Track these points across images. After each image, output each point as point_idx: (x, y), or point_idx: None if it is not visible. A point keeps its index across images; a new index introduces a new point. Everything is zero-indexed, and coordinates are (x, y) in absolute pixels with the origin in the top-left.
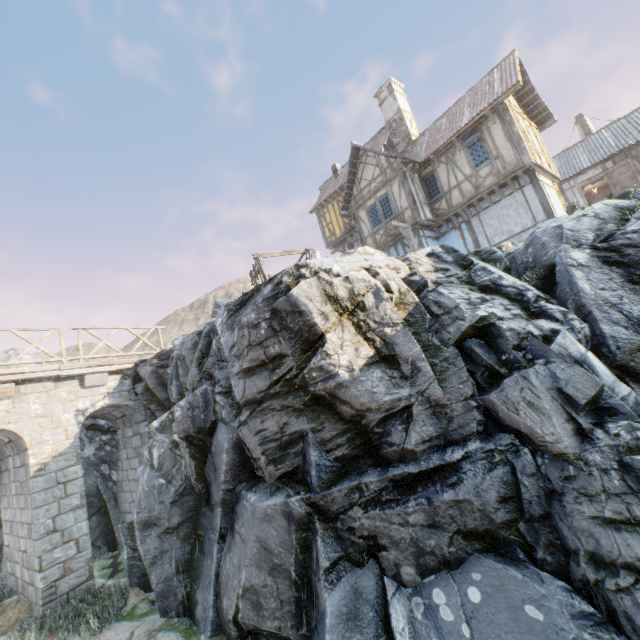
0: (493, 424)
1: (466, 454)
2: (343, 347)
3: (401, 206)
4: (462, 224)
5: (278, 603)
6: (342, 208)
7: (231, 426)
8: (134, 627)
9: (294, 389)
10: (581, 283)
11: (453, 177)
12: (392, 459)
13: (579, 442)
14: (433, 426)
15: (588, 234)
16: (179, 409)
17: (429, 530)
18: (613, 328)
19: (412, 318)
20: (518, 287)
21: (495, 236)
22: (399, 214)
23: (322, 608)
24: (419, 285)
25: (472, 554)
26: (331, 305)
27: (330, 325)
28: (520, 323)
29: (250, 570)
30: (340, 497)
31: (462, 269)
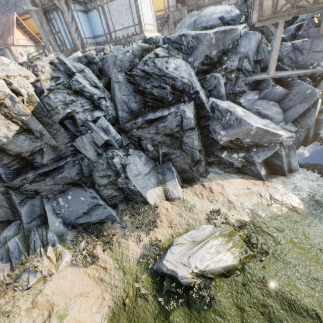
0: (77, 151)
1: (66, 162)
2: None
3: None
4: (99, 7)
5: (5, 214)
6: None
7: None
8: None
9: None
10: (117, 92)
11: None
12: (39, 167)
13: (98, 157)
14: (54, 154)
15: (127, 64)
16: None
17: (55, 185)
18: (123, 113)
19: (37, 110)
20: (91, 93)
21: (116, 24)
22: None
23: (21, 212)
24: (41, 90)
25: (70, 188)
26: None
27: None
28: (86, 114)
29: None
30: (18, 183)
31: (69, 76)
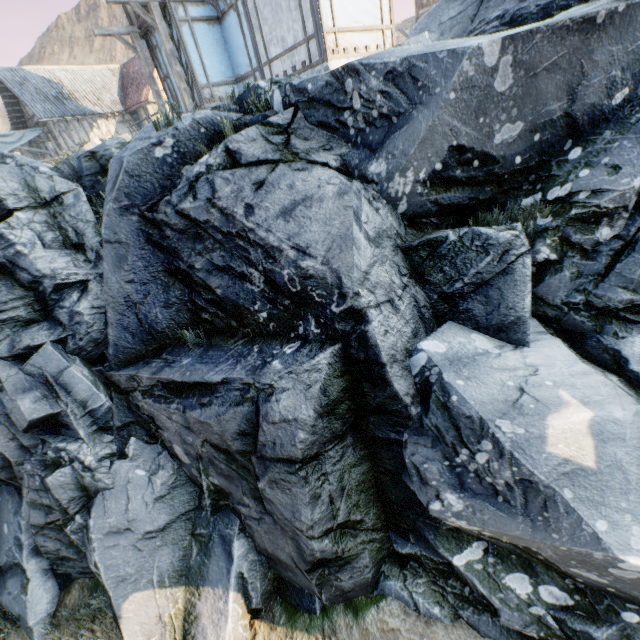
0: None
1: None
2: None
3: None
4: (239, 2)
5: None
6: None
7: None
8: None
9: None
10: (110, 271)
11: None
12: None
13: (26, 452)
14: None
15: (151, 184)
16: None
17: None
18: (121, 335)
19: None
20: (33, 273)
21: (271, 43)
22: None
23: None
24: None
25: (2, 485)
26: None
27: None
28: None
29: None
30: None
31: None
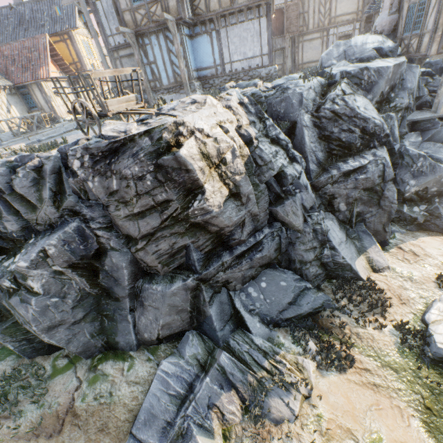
0: (272, 219)
1: (264, 236)
2: (215, 193)
3: None
4: (213, 31)
5: (181, 322)
6: None
7: (123, 251)
8: (73, 374)
9: (178, 221)
10: (306, 138)
11: None
12: (233, 245)
13: (303, 224)
14: (252, 226)
15: (311, 103)
16: (52, 247)
17: (249, 270)
18: (312, 165)
19: (246, 166)
20: (287, 141)
21: (235, 54)
22: None
23: (208, 315)
24: (247, 139)
25: (262, 271)
26: (205, 161)
27: (206, 178)
28: (291, 169)
29: (165, 318)
30: (214, 271)
31: (259, 121)
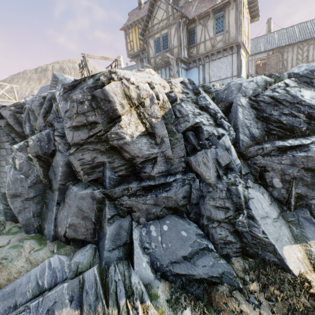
0: (188, 169)
1: (175, 179)
2: (130, 124)
3: (173, 44)
4: (200, 65)
5: (85, 230)
6: (140, 34)
7: (64, 154)
8: (11, 238)
9: (101, 141)
10: (240, 114)
11: (203, 35)
12: (144, 178)
13: (217, 180)
14: (164, 167)
15: (250, 91)
16: (31, 140)
17: (154, 206)
18: (243, 136)
19: (166, 116)
20: (215, 110)
21: (213, 77)
22: (171, 49)
23: (105, 232)
24: (173, 99)
25: (168, 215)
26: (127, 100)
27: (125, 111)
28: (211, 128)
29: (73, 218)
30: (118, 192)
31: (194, 95)
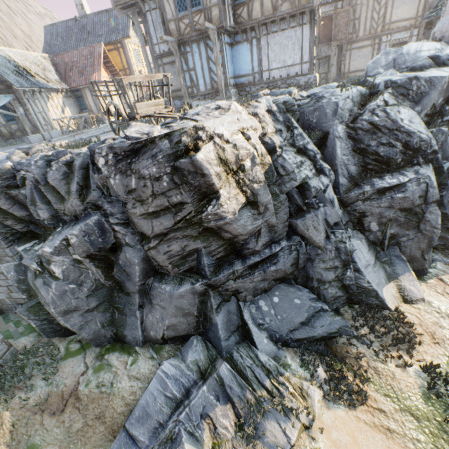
0: (292, 232)
1: (281, 248)
2: (230, 199)
3: None
4: (254, 39)
5: (187, 325)
6: None
7: (137, 248)
8: (82, 359)
9: (191, 224)
10: (338, 150)
11: None
12: (247, 255)
13: (325, 241)
14: (268, 237)
15: (347, 113)
16: (74, 237)
17: (261, 282)
18: (343, 179)
19: (267, 175)
20: (315, 152)
21: (274, 62)
22: (207, 8)
23: (214, 322)
24: (270, 147)
25: (275, 285)
26: (222, 167)
27: (222, 183)
28: (316, 181)
29: (171, 319)
30: (223, 279)
31: (287, 129)
